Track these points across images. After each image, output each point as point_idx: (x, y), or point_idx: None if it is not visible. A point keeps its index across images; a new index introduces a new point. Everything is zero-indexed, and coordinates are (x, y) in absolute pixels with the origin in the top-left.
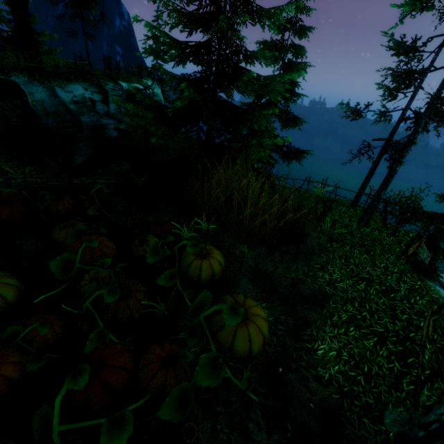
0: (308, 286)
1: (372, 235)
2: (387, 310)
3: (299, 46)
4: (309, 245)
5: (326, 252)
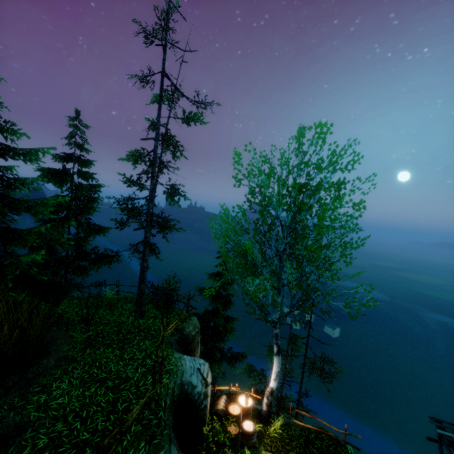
0: (4, 424)
1: (143, 325)
2: (107, 407)
3: (88, 172)
4: (42, 365)
5: (65, 365)
